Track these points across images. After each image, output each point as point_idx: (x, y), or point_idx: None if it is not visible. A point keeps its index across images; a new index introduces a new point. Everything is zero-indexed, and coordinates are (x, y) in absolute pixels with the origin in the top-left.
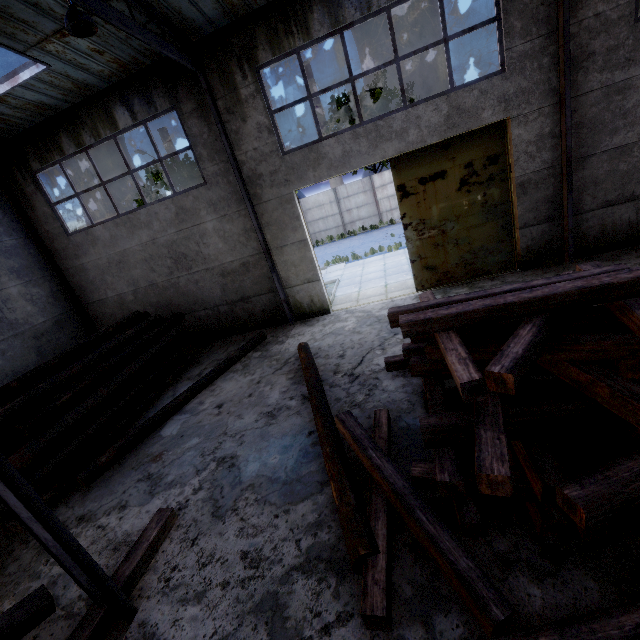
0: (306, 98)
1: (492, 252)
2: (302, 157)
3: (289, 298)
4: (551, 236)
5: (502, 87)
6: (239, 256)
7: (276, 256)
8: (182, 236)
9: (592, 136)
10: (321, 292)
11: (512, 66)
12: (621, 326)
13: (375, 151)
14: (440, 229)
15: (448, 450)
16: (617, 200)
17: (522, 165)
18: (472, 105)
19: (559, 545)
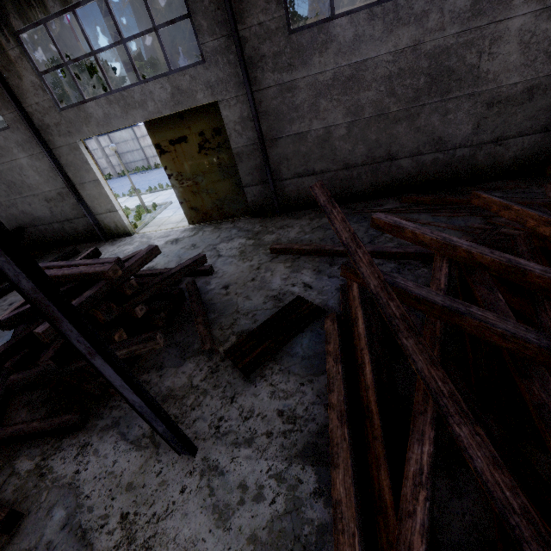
0: (63, 65)
1: (233, 201)
2: (75, 114)
3: (100, 222)
4: (266, 195)
5: (206, 75)
6: (54, 187)
7: (81, 190)
8: (6, 167)
9: (278, 123)
10: (121, 220)
11: (209, 59)
12: (121, 292)
13: (127, 116)
14: (194, 181)
15: (26, 350)
16: (304, 173)
17: (235, 139)
18: (188, 87)
19: (53, 397)
